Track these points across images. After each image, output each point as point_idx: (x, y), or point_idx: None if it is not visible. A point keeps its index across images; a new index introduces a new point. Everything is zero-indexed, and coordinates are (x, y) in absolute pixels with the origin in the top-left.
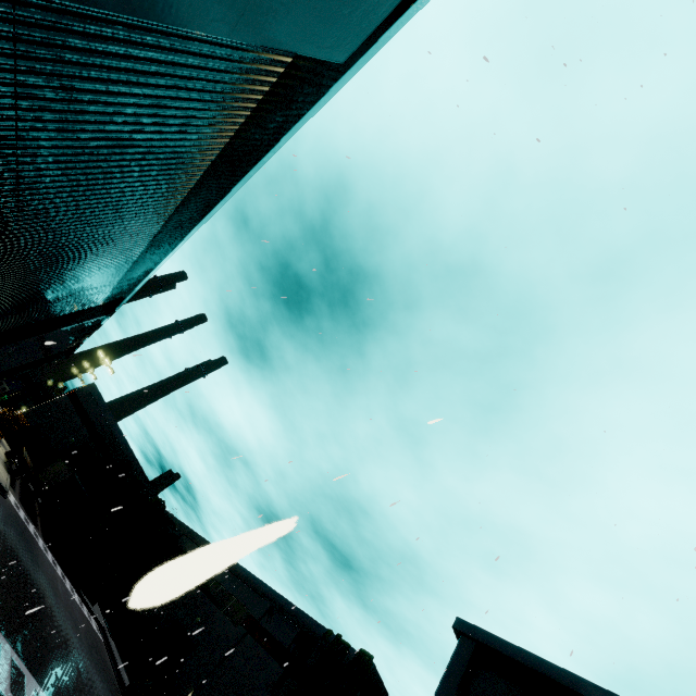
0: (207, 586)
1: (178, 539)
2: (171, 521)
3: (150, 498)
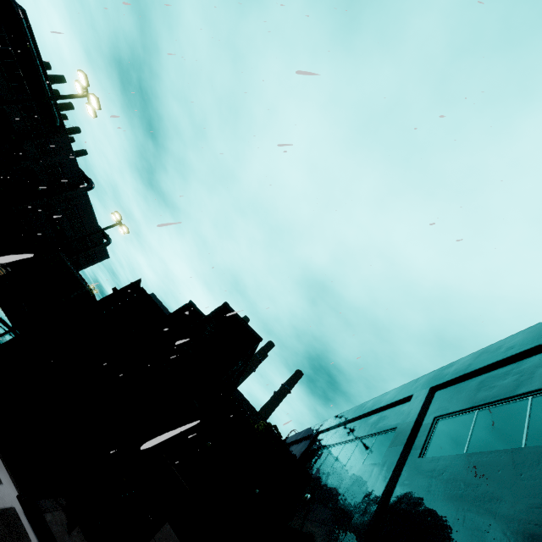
0: (458, 438)
1: (313, 443)
2: (292, 439)
3: (255, 424)
